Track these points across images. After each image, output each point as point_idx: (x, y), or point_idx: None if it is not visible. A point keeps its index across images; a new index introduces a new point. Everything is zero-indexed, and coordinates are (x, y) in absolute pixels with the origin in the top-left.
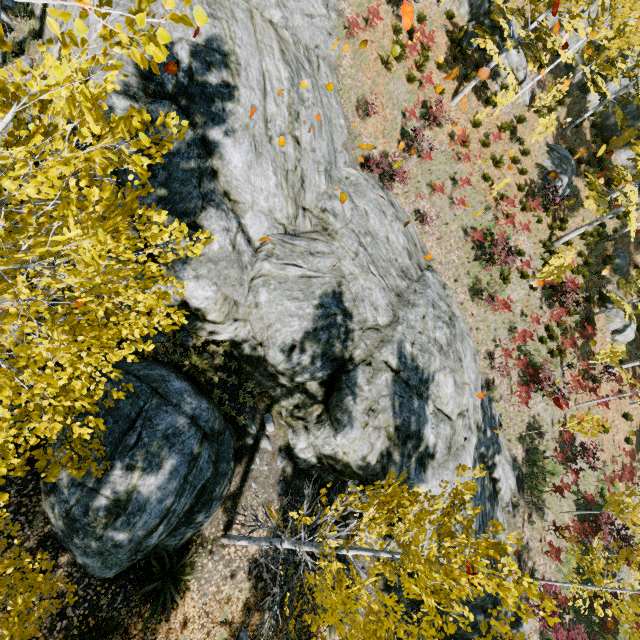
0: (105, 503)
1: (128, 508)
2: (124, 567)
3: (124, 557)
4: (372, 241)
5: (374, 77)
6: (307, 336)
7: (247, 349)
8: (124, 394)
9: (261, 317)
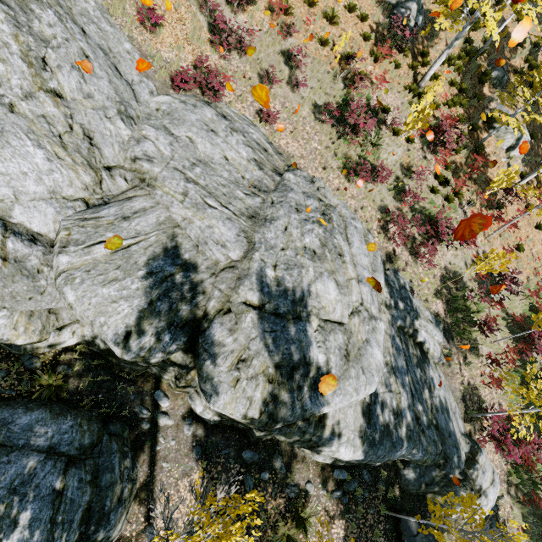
0: None
1: None
2: None
3: None
4: (204, 170)
5: None
6: (142, 315)
7: (101, 344)
8: None
9: (81, 317)
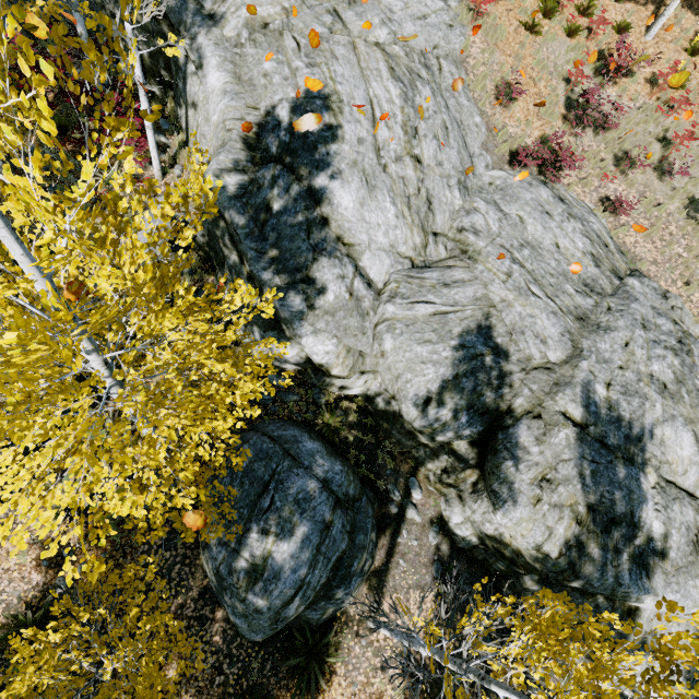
0: (245, 566)
1: (264, 574)
2: (268, 634)
3: (266, 624)
4: (532, 254)
5: (516, 51)
6: (445, 385)
7: (381, 403)
8: (242, 460)
9: (388, 367)
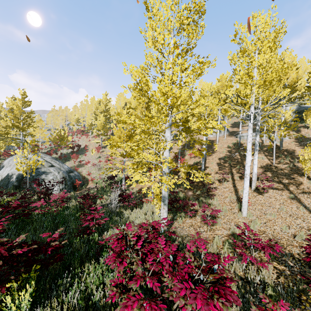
0: None
1: None
2: None
3: None
4: None
5: None
6: None
7: None
8: None
9: None
